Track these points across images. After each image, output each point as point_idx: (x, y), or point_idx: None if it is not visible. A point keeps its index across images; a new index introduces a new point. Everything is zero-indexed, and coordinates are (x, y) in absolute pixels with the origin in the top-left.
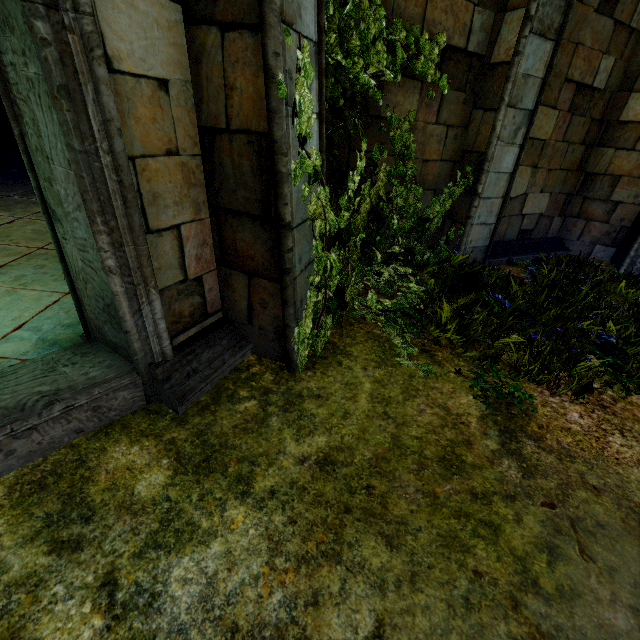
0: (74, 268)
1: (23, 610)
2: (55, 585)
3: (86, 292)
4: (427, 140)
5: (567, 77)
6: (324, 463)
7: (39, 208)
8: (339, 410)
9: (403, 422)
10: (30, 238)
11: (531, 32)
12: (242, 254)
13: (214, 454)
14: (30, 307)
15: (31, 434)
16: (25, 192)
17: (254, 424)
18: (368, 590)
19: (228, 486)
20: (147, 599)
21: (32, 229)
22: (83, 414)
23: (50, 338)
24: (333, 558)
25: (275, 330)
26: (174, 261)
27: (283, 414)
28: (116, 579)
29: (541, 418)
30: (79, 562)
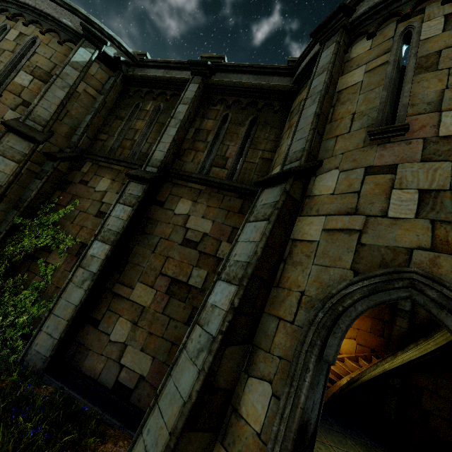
0: None
1: None
2: None
3: None
4: (63, 277)
5: (162, 272)
6: None
7: None
8: None
9: None
10: None
11: (97, 240)
12: None
13: None
14: None
15: None
16: None
17: None
18: None
19: None
20: None
21: None
22: None
23: None
24: None
25: None
26: None
27: None
28: None
29: None
30: None
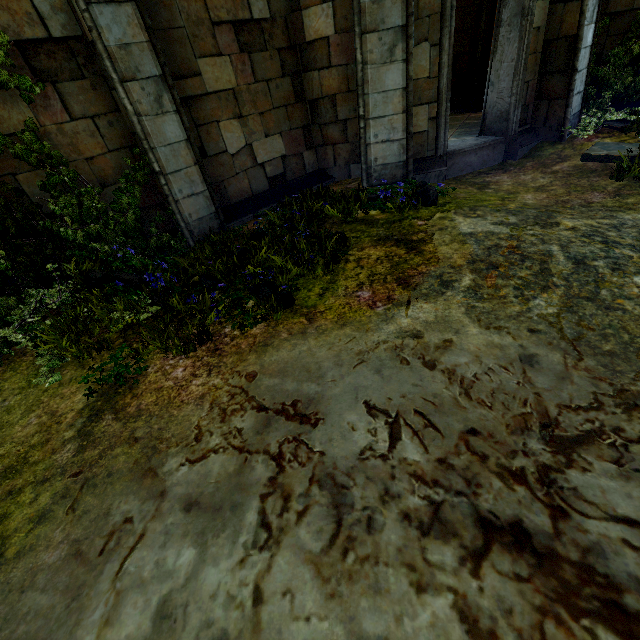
0: None
1: None
2: None
3: None
4: (75, 139)
5: (213, 21)
6: None
7: None
8: None
9: None
10: None
11: (92, 3)
12: None
13: None
14: None
15: None
16: None
17: None
18: None
19: None
20: None
21: None
22: None
23: None
24: None
25: None
26: None
27: None
28: None
29: (143, 387)
30: None
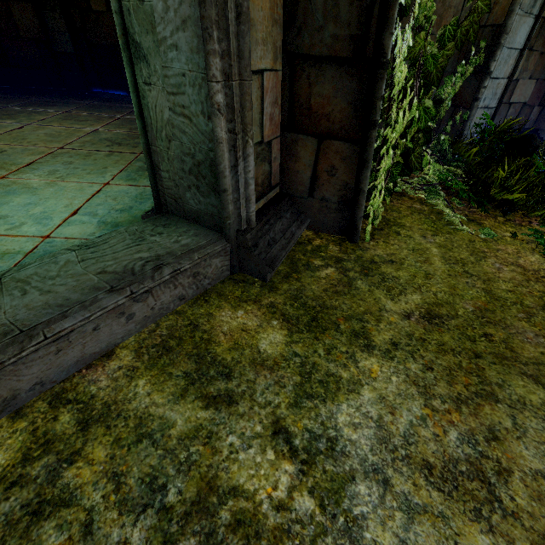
0: (155, 124)
1: (207, 461)
2: (227, 436)
3: (167, 154)
4: (445, 12)
5: None
6: (429, 317)
7: (42, 116)
8: (419, 272)
9: (488, 278)
10: (46, 140)
11: None
12: (316, 113)
13: (319, 314)
14: (76, 196)
15: (147, 298)
16: (21, 104)
17: (342, 287)
18: (542, 424)
19: (348, 341)
20: (326, 444)
21: (44, 133)
22: (186, 280)
23: (110, 221)
24: (489, 398)
25: (339, 200)
26: (256, 116)
27: (365, 278)
28: (285, 427)
29: None
30: (240, 414)
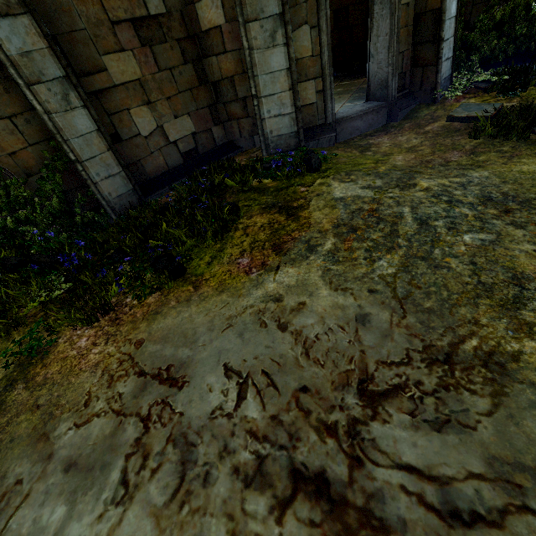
0: None
1: None
2: None
3: None
4: None
5: (112, 20)
6: None
7: None
8: None
9: None
10: None
11: None
12: None
13: None
14: None
15: None
16: None
17: None
18: None
19: None
20: None
21: None
22: None
23: None
24: None
25: None
26: None
27: None
28: None
29: (52, 356)
30: None
